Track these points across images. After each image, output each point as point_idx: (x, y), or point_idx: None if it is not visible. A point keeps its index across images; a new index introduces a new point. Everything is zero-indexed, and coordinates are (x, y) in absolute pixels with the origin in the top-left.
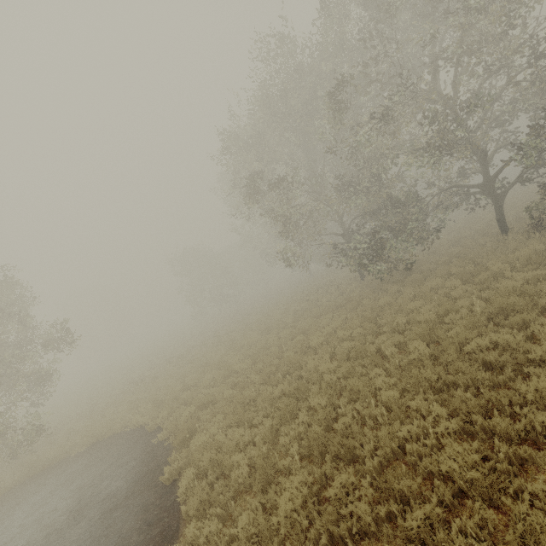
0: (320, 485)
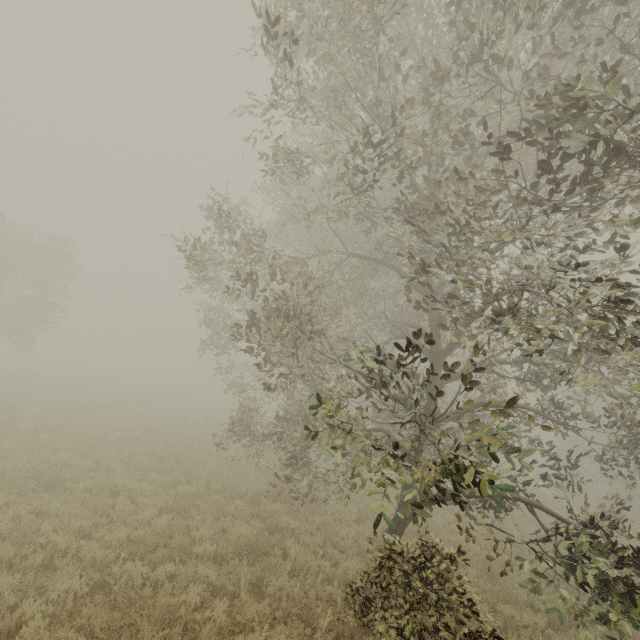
0: None
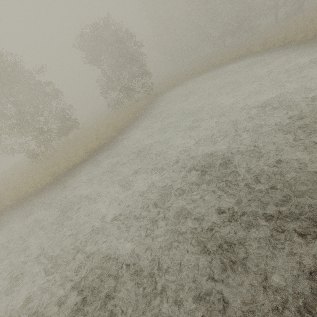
0: None
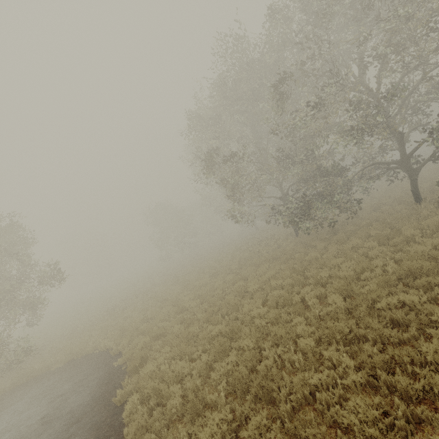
0: (240, 422)
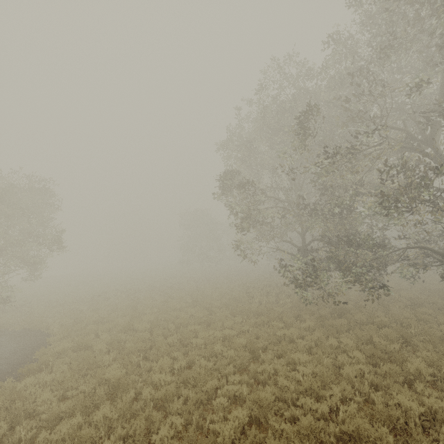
0: None
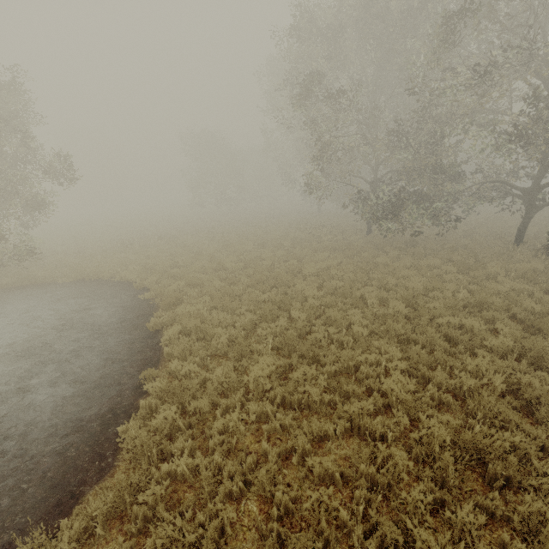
0: (282, 370)
